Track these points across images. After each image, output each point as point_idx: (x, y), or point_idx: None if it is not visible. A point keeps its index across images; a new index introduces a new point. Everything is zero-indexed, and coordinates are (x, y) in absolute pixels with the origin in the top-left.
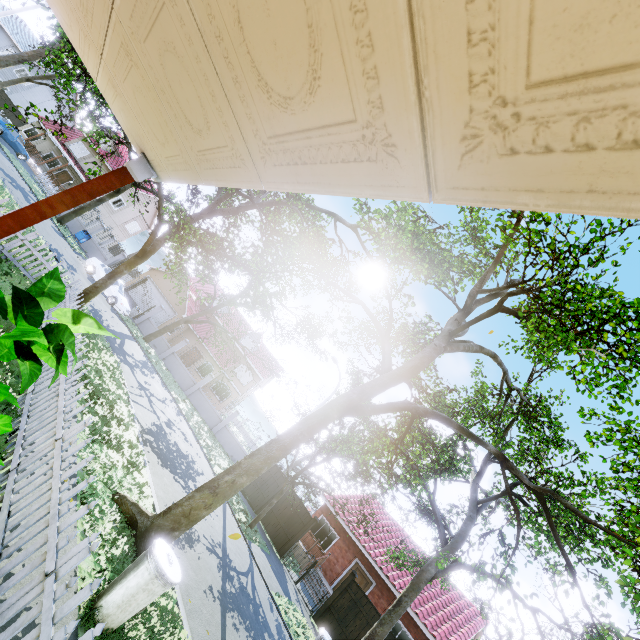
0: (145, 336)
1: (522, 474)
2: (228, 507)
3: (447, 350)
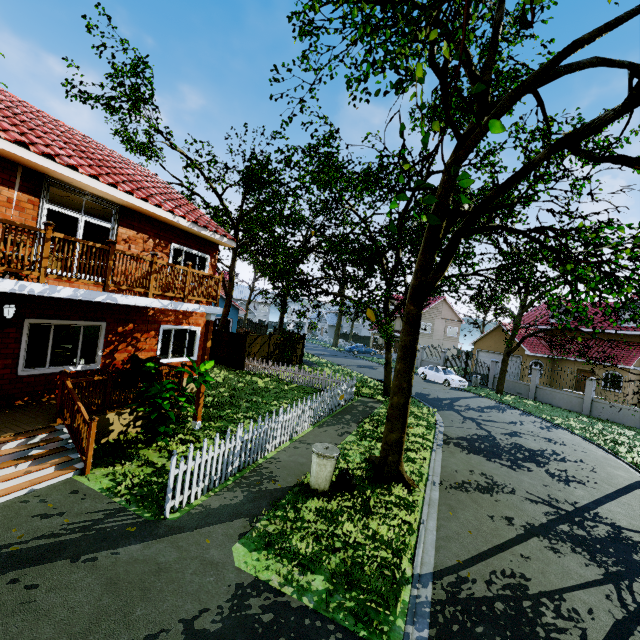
0: (495, 390)
1: (597, 118)
2: None
3: (460, 156)
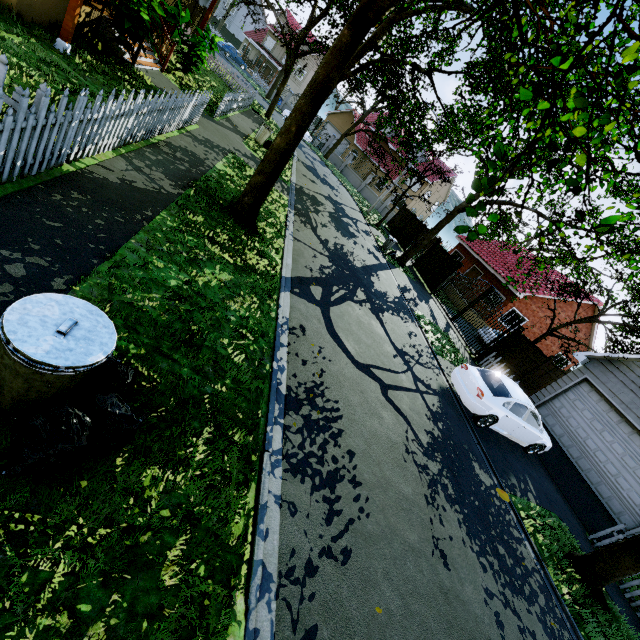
0: (324, 155)
1: (421, 68)
2: (361, 214)
3: (396, 19)
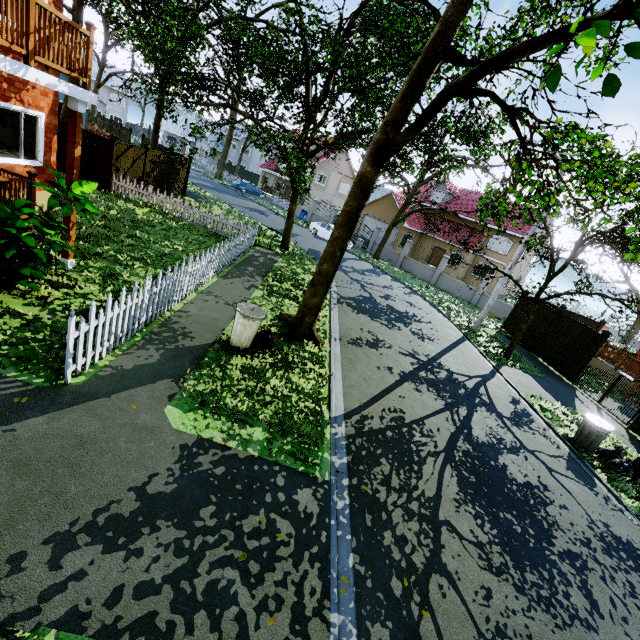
0: (373, 255)
1: None
2: (468, 344)
3: None
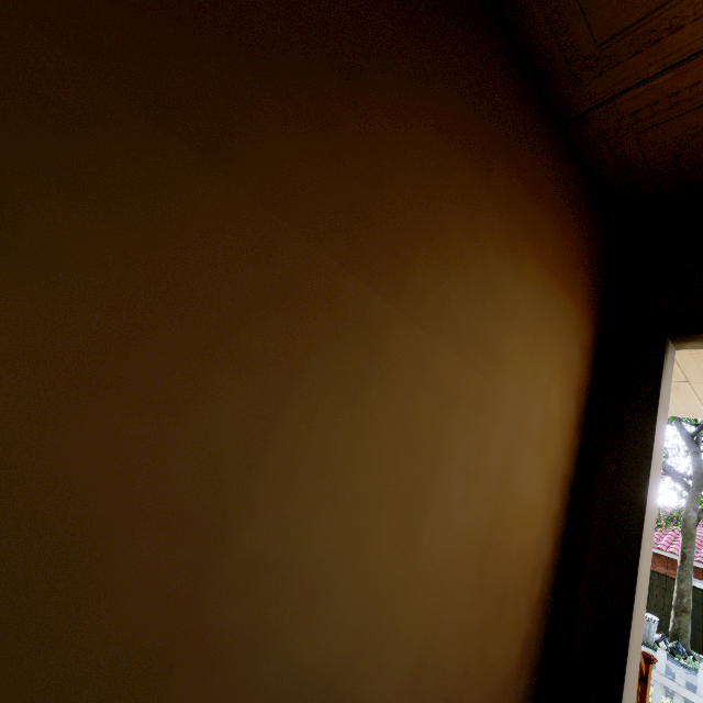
0: None
1: None
2: None
3: None
